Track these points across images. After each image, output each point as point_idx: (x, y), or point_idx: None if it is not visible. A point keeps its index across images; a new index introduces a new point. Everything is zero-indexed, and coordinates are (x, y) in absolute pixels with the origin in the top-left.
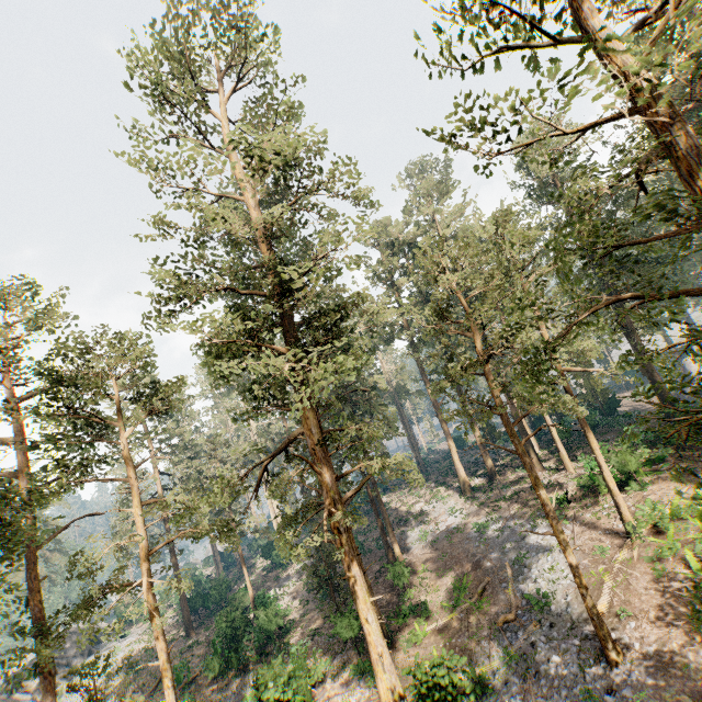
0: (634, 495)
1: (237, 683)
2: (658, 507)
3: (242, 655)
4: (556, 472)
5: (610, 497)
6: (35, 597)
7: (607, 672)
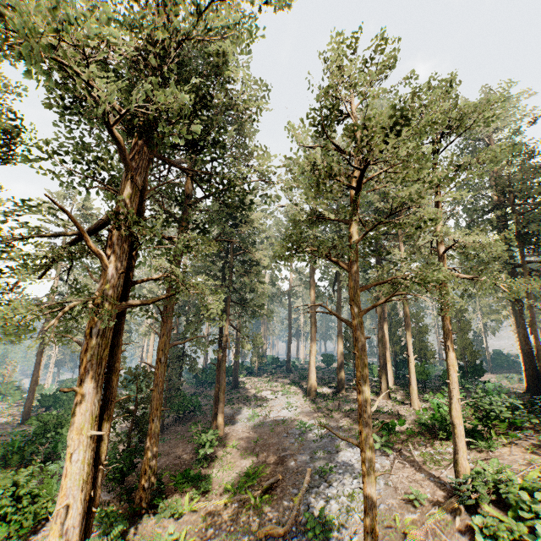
0: (477, 450)
1: None
2: (506, 472)
3: (28, 455)
4: (400, 404)
5: (448, 443)
6: None
7: None
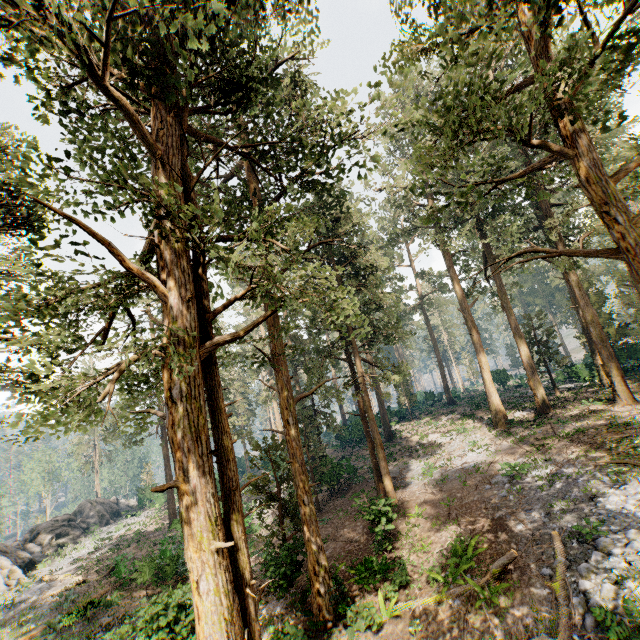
0: None
1: None
2: None
3: (180, 566)
4: None
5: None
6: None
7: None
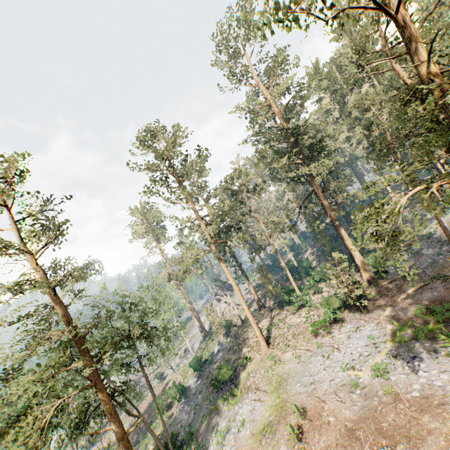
0: None
1: (300, 282)
2: None
3: (299, 275)
4: None
5: None
6: (234, 257)
7: (448, 248)
